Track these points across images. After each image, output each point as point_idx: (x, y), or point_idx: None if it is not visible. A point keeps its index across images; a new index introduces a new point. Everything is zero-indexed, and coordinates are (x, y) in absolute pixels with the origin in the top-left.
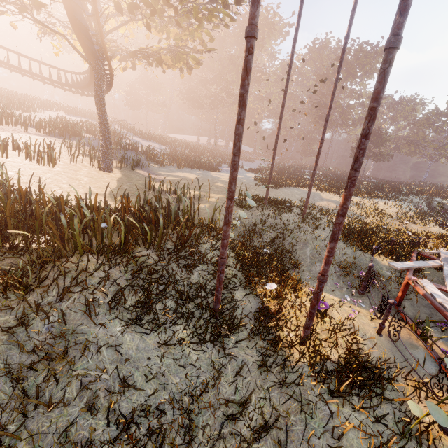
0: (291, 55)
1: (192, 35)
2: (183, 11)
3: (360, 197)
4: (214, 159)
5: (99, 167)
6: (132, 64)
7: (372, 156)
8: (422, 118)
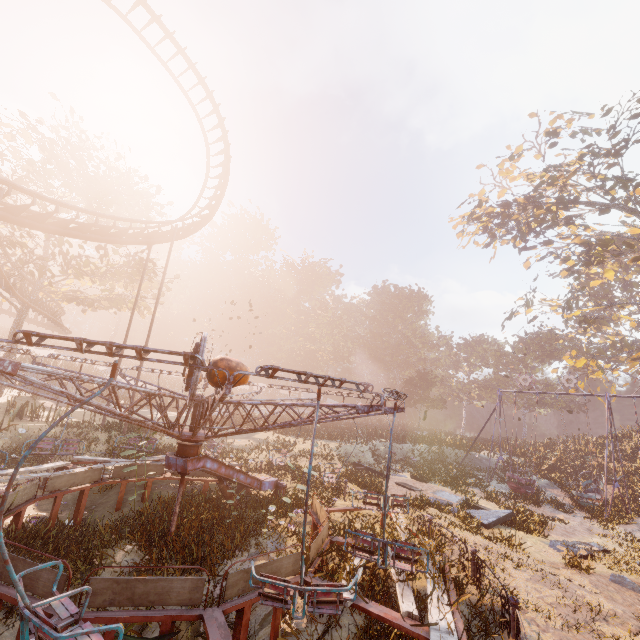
0: (135, 301)
1: (126, 287)
2: (108, 273)
3: (310, 438)
4: None
5: None
6: (93, 307)
7: (420, 401)
8: (492, 359)
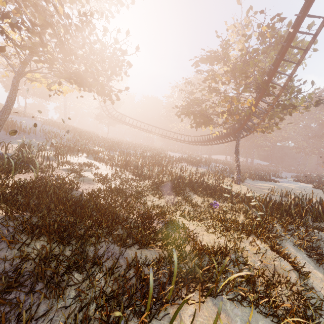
0: None
1: (279, 119)
2: None
3: None
4: (259, 173)
5: (234, 182)
6: None
7: None
8: None
